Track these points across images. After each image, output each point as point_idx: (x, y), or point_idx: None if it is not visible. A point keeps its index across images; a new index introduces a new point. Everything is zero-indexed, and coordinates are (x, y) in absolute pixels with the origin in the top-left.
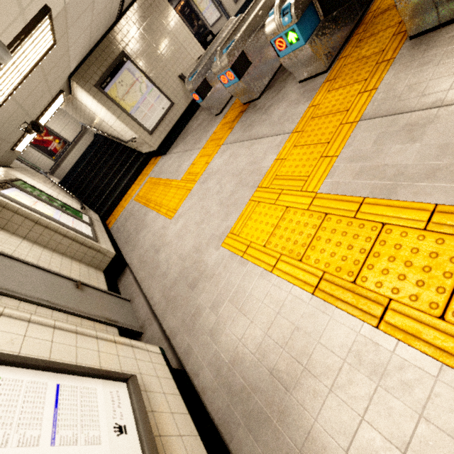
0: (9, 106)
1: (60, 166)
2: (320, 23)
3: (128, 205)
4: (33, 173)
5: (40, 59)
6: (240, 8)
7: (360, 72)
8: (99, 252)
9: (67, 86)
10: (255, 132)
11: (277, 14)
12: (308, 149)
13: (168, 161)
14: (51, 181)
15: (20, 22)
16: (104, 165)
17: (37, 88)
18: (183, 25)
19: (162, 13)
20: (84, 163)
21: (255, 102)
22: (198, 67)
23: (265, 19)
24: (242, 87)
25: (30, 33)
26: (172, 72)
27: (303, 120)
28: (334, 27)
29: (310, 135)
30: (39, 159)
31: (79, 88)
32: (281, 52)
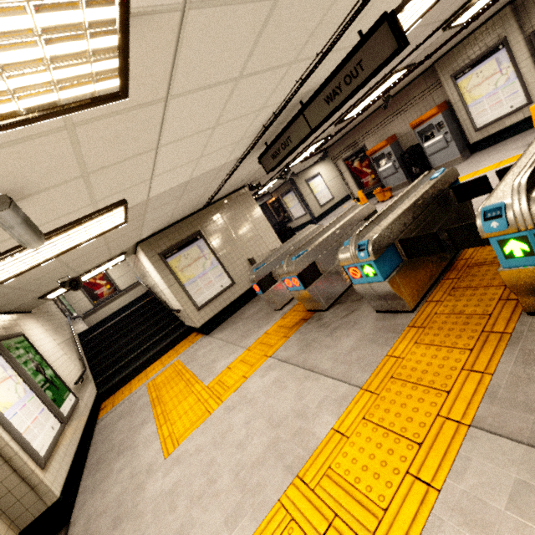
0: (51, 265)
1: (97, 312)
2: (403, 263)
3: (137, 390)
4: (57, 319)
5: (103, 233)
6: (324, 211)
7: (459, 332)
8: (34, 491)
9: (133, 248)
10: (313, 359)
11: (352, 247)
12: (386, 439)
13: (206, 346)
14: (71, 332)
15: (89, 209)
16: (139, 326)
17: (94, 251)
18: (265, 219)
19: (247, 208)
20: (119, 318)
21: (320, 313)
22: (267, 260)
23: (342, 237)
24: (308, 296)
25: (95, 217)
26: (242, 255)
27: (380, 374)
28: (419, 267)
29: (389, 408)
30: (79, 301)
31: (142, 253)
32: (355, 279)
